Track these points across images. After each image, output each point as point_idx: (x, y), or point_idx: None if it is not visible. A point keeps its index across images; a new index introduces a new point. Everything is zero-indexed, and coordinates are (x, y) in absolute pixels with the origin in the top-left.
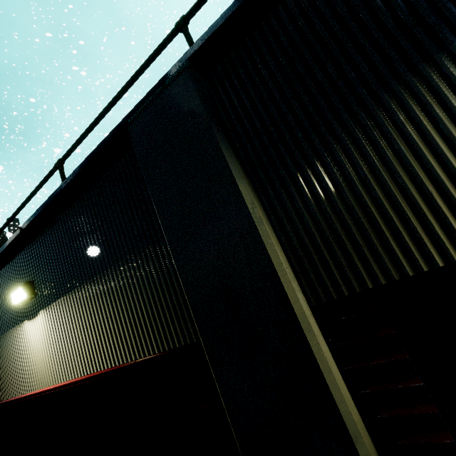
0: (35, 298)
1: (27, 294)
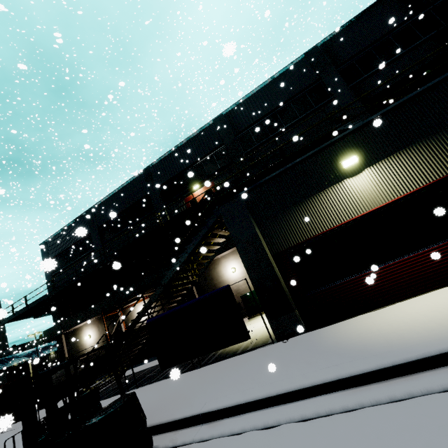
0: (358, 164)
1: (358, 160)
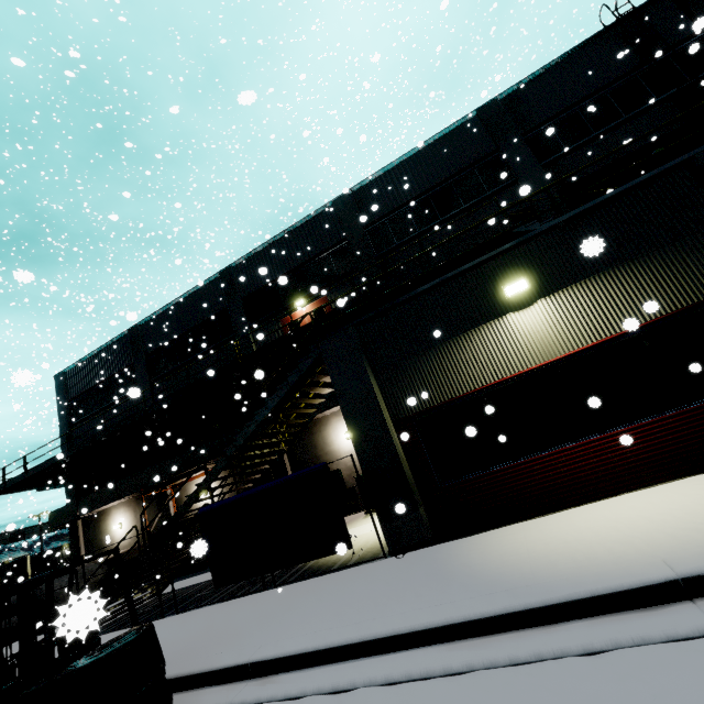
0: (528, 292)
1: (528, 285)
